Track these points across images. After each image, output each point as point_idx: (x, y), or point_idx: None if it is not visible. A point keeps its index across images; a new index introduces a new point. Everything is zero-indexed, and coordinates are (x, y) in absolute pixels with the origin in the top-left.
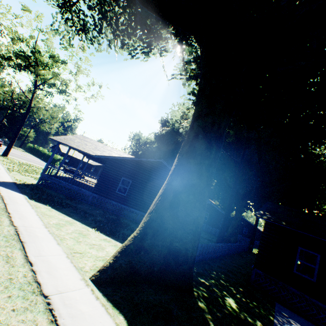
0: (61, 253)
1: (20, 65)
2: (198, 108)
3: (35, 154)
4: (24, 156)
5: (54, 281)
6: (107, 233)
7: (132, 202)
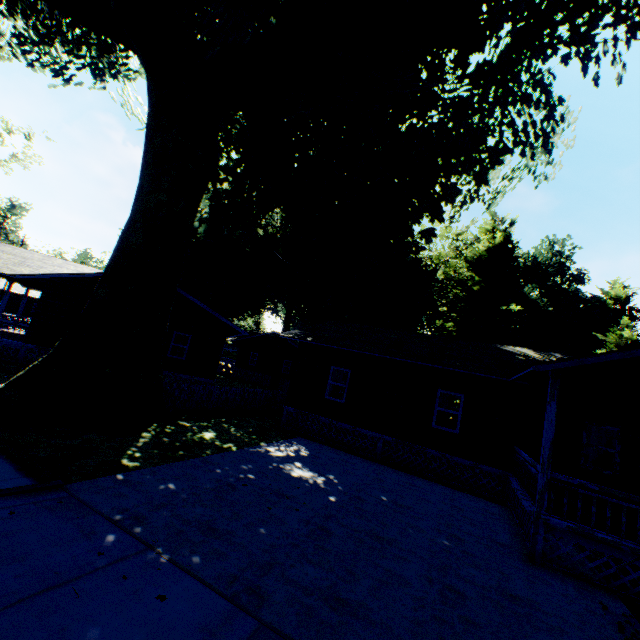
0: None
1: None
2: (140, 183)
3: None
4: None
5: None
6: None
7: None
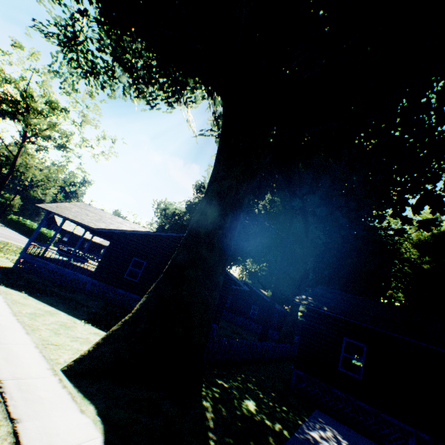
0: (29, 343)
1: (4, 111)
2: (215, 170)
3: (19, 230)
4: (2, 232)
5: (12, 368)
6: (101, 326)
7: (145, 290)
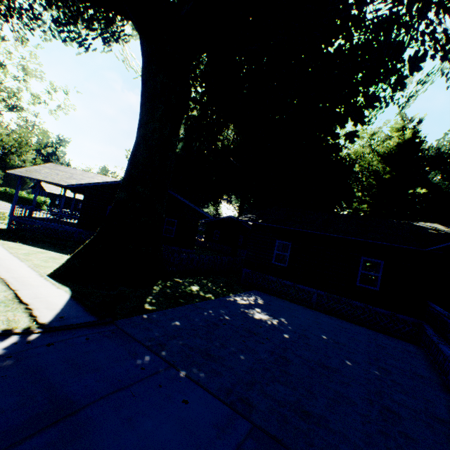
0: (23, 265)
1: None
2: (140, 116)
3: (10, 201)
4: None
5: (11, 275)
6: None
7: None
